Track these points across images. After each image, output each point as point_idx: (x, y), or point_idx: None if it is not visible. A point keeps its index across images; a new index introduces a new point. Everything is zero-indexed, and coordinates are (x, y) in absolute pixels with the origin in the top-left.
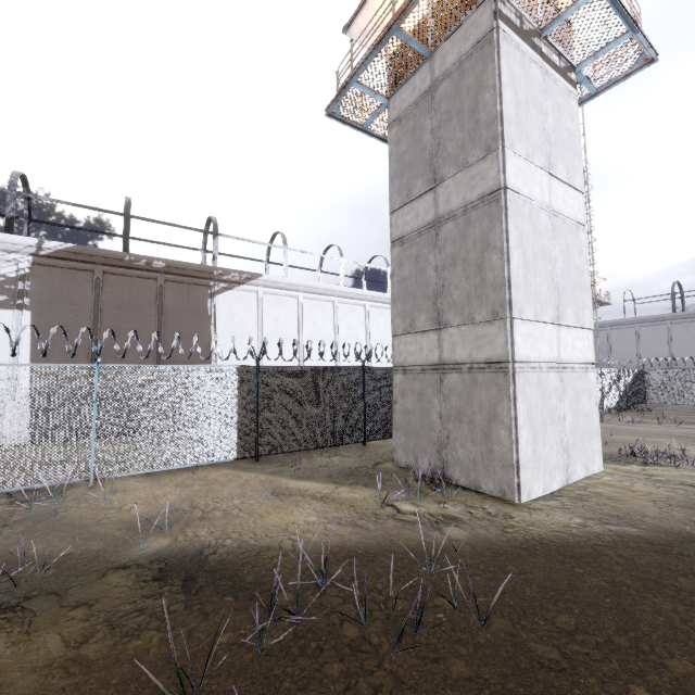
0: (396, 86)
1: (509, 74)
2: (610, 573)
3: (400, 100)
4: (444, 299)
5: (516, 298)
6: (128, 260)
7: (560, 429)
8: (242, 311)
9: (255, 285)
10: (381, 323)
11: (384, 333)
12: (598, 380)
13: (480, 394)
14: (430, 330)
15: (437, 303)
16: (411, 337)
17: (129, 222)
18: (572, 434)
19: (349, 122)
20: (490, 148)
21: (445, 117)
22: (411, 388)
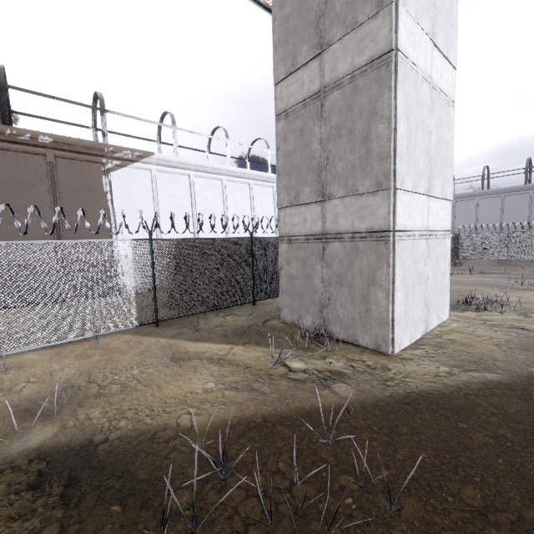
0: None
1: None
2: (491, 427)
3: None
4: (328, 171)
5: (399, 168)
6: (10, 133)
7: (424, 288)
8: (137, 187)
9: (148, 163)
10: (263, 199)
11: (266, 208)
12: None
13: (361, 261)
14: (314, 202)
15: (321, 176)
16: (295, 209)
17: (4, 91)
18: (432, 292)
19: None
20: (382, 2)
21: None
22: (295, 256)
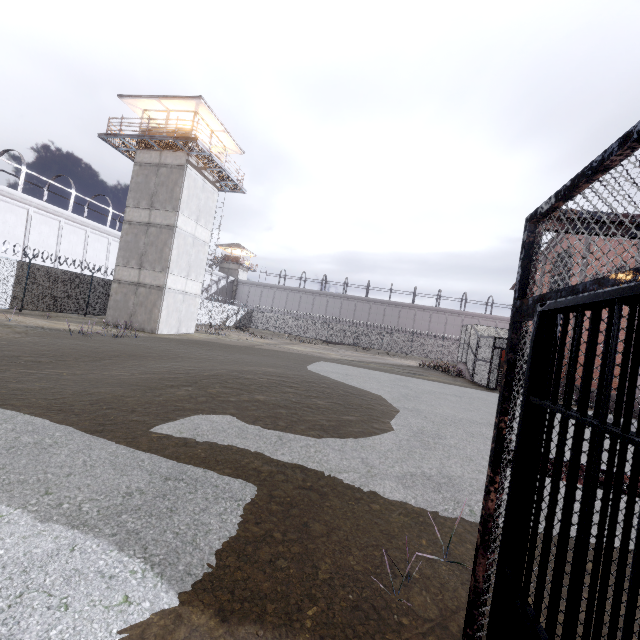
0: (143, 148)
1: (188, 185)
2: (172, 340)
3: (143, 156)
4: (145, 257)
5: (172, 266)
6: None
7: (179, 314)
8: None
9: None
10: (98, 246)
11: (99, 254)
12: (227, 310)
13: (152, 297)
14: (136, 268)
15: (142, 258)
16: (126, 268)
17: None
18: (184, 318)
19: (111, 143)
20: (175, 209)
21: (162, 183)
22: (121, 291)
